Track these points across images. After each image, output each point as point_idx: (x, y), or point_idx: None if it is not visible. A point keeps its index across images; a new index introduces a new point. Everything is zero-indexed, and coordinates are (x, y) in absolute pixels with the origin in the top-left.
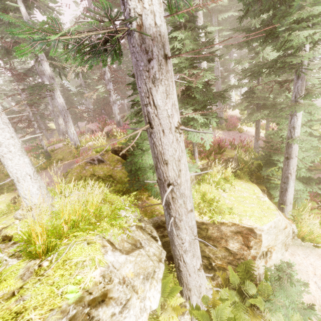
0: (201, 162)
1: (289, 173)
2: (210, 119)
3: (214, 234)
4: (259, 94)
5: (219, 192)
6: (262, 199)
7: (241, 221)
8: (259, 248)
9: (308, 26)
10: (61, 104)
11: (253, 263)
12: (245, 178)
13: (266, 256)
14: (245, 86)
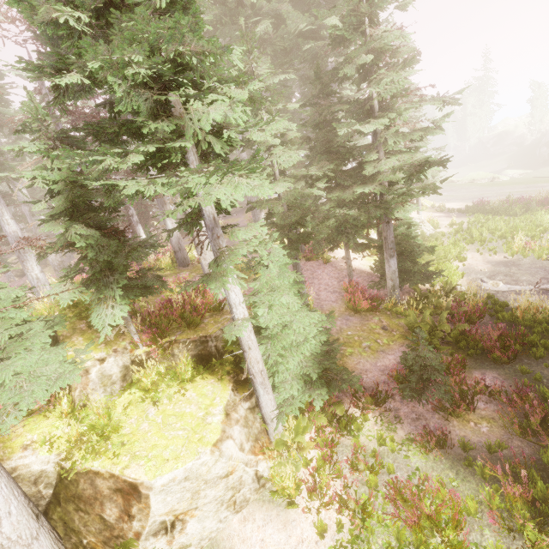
0: (146, 348)
1: (251, 374)
2: (116, 289)
3: (86, 492)
4: (277, 221)
5: (149, 405)
6: (208, 420)
7: (122, 471)
8: (146, 519)
9: (185, 162)
10: (12, 234)
11: (134, 546)
12: (221, 373)
13: (173, 529)
14: (259, 207)
